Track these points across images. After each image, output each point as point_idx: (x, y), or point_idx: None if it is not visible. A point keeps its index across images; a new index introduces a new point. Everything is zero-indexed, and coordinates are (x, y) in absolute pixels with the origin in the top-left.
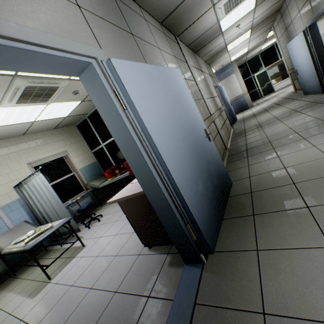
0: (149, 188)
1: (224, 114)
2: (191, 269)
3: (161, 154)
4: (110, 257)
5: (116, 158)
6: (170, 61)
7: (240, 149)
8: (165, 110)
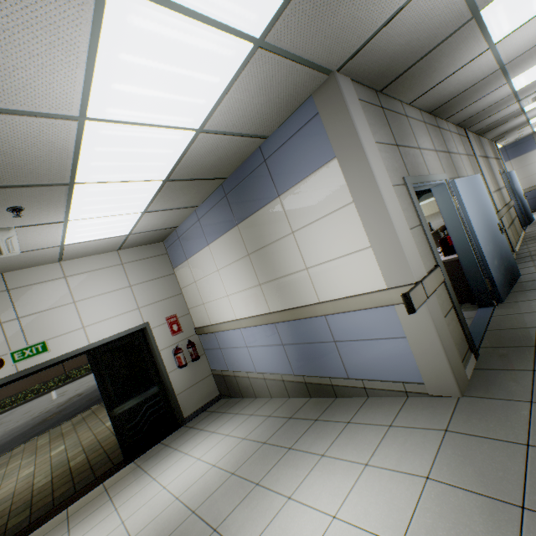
0: (462, 253)
1: (511, 211)
2: (484, 308)
3: (475, 233)
4: None
5: None
6: (465, 162)
7: (533, 252)
8: (475, 207)
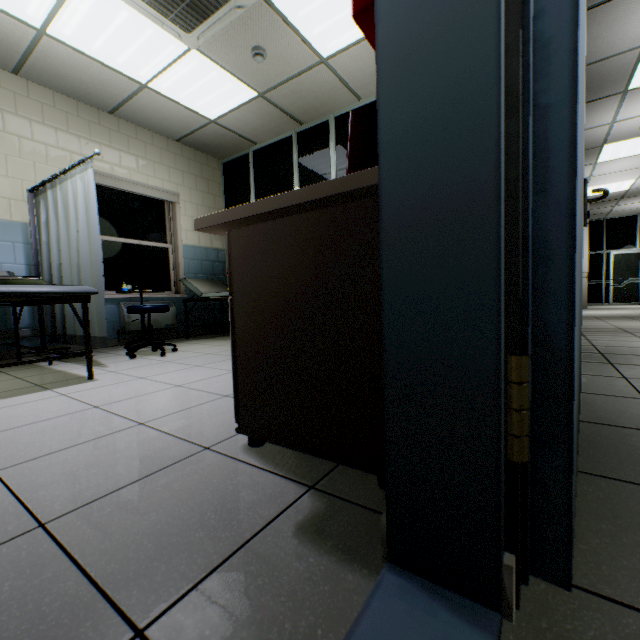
0: (416, 75)
1: None
2: (425, 611)
3: None
4: (123, 422)
5: None
6: None
7: None
8: None
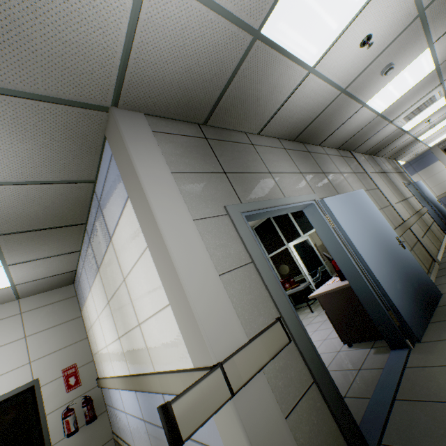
0: (352, 279)
1: (426, 218)
2: (398, 351)
3: (360, 254)
4: None
5: (283, 271)
6: (351, 179)
7: None
8: (358, 224)
